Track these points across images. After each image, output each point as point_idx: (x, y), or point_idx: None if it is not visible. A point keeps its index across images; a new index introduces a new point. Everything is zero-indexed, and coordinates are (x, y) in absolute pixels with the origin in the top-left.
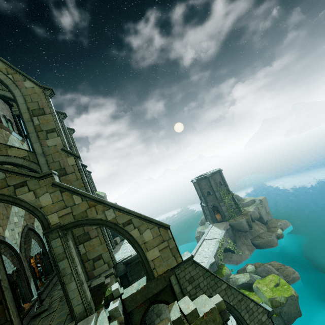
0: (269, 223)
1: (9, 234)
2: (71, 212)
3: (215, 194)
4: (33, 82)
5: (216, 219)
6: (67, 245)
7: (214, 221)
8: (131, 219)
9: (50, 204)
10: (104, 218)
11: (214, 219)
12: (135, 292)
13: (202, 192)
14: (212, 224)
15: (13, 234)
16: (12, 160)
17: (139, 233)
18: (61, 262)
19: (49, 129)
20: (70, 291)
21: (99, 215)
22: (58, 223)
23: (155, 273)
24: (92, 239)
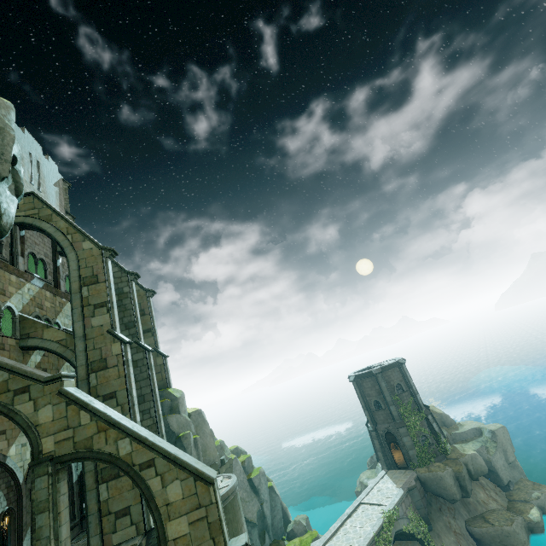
0: (515, 488)
1: (16, 452)
2: (72, 436)
3: (388, 408)
4: (93, 242)
5: (394, 461)
6: (56, 488)
7: (390, 465)
8: (154, 459)
9: (49, 422)
10: (114, 452)
11: (390, 459)
12: None
13: (365, 402)
14: (385, 470)
15: (23, 452)
16: (46, 344)
17: (162, 485)
18: (39, 516)
19: (98, 302)
20: None
21: (109, 445)
22: (52, 451)
23: None
24: (121, 478)
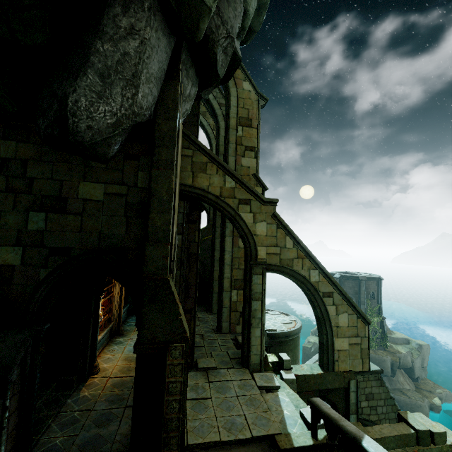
0: (422, 382)
1: None
2: (279, 253)
3: (359, 305)
4: (252, 85)
5: None
6: (264, 286)
7: None
8: (332, 292)
9: (263, 236)
10: (307, 277)
11: None
12: (310, 374)
13: None
14: None
15: None
16: None
17: (335, 312)
18: (255, 302)
19: (249, 145)
20: (253, 336)
21: (304, 270)
22: (264, 259)
23: (335, 367)
24: None
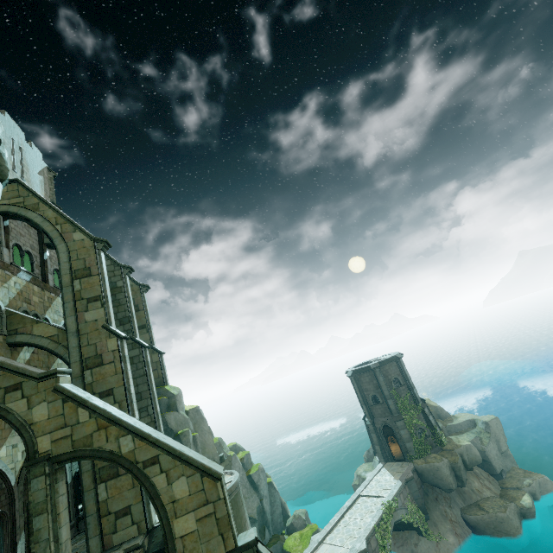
0: (507, 476)
1: (7, 454)
2: (70, 434)
3: (386, 402)
4: (84, 233)
5: (391, 454)
6: (54, 488)
7: (387, 458)
8: (158, 455)
9: (45, 420)
10: (116, 449)
11: (387, 452)
12: None
13: (363, 396)
14: (383, 463)
15: (14, 453)
16: (36, 340)
17: (167, 482)
18: (37, 518)
19: (91, 296)
20: None
21: (110, 443)
22: (48, 450)
23: None
24: (120, 477)
